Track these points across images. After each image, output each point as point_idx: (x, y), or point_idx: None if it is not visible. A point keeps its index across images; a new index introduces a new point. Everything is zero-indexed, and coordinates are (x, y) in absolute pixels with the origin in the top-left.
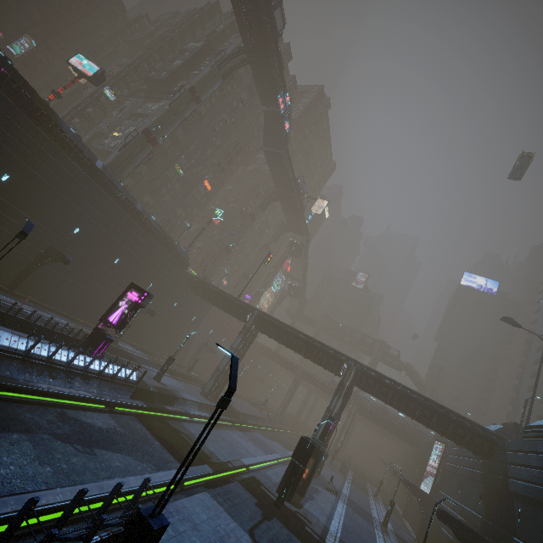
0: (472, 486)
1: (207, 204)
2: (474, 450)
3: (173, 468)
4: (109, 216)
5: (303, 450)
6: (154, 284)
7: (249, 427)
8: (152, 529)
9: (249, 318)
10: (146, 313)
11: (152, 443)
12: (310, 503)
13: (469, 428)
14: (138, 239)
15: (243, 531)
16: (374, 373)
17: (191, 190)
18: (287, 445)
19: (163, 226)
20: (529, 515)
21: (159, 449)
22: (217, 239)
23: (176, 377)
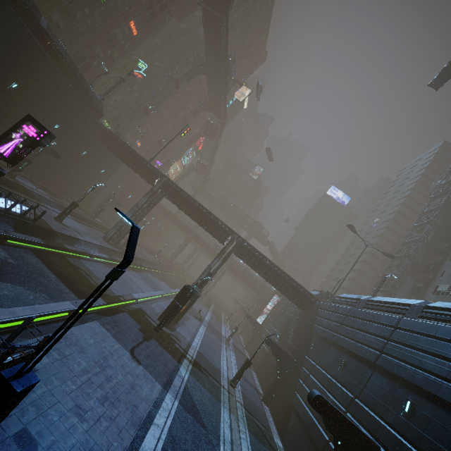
0: (289, 324)
1: (130, 52)
2: (299, 305)
3: (67, 298)
4: (1, 21)
5: (184, 295)
6: (61, 126)
7: (142, 269)
8: (14, 391)
9: (157, 183)
10: (50, 154)
11: (47, 276)
12: (181, 327)
13: (301, 292)
14: (42, 66)
15: (125, 350)
16: (250, 247)
17: (113, 27)
18: (171, 284)
19: (75, 62)
20: (319, 346)
21: (54, 281)
22: (137, 97)
23: (80, 221)
